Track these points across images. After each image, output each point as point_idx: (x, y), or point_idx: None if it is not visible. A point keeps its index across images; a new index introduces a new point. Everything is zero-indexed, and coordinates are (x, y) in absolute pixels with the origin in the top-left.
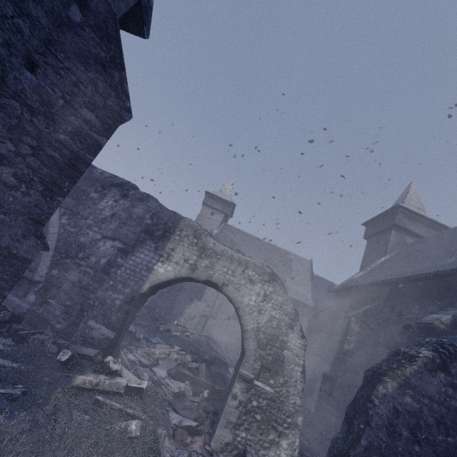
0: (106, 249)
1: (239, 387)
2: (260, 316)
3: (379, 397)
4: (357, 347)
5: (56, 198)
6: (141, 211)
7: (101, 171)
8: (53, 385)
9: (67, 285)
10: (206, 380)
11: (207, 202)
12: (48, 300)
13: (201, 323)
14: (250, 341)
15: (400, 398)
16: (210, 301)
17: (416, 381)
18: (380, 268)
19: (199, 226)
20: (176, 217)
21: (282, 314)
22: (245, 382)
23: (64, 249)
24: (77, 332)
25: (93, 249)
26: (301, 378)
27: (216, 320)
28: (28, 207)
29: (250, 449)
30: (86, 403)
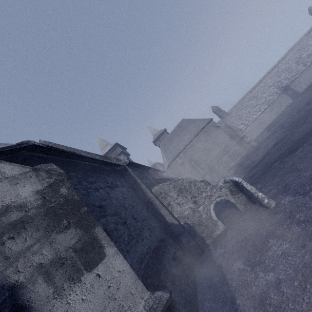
0: None
1: None
2: None
3: None
4: None
5: None
6: None
7: None
8: None
9: None
10: None
11: None
12: None
13: None
14: None
15: None
16: None
17: None
18: None
19: None
20: None
21: None
22: None
23: None
24: None
25: None
26: None
27: None
28: None
29: None
30: None
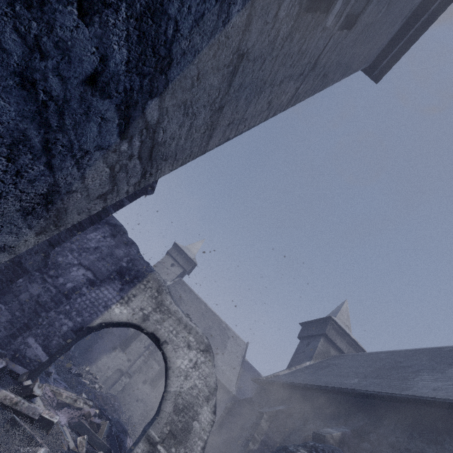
0: (77, 275)
1: (142, 447)
2: (186, 381)
3: None
4: (261, 449)
5: (74, 232)
6: (121, 253)
7: None
8: None
9: (25, 296)
10: (103, 440)
11: (172, 252)
12: None
13: (113, 379)
14: (169, 403)
15: None
16: (133, 355)
17: None
18: (303, 371)
19: (164, 283)
20: (148, 268)
21: (204, 385)
22: (150, 444)
23: None
24: (12, 345)
25: (65, 271)
26: None
27: (131, 380)
28: None
29: None
30: (1, 418)
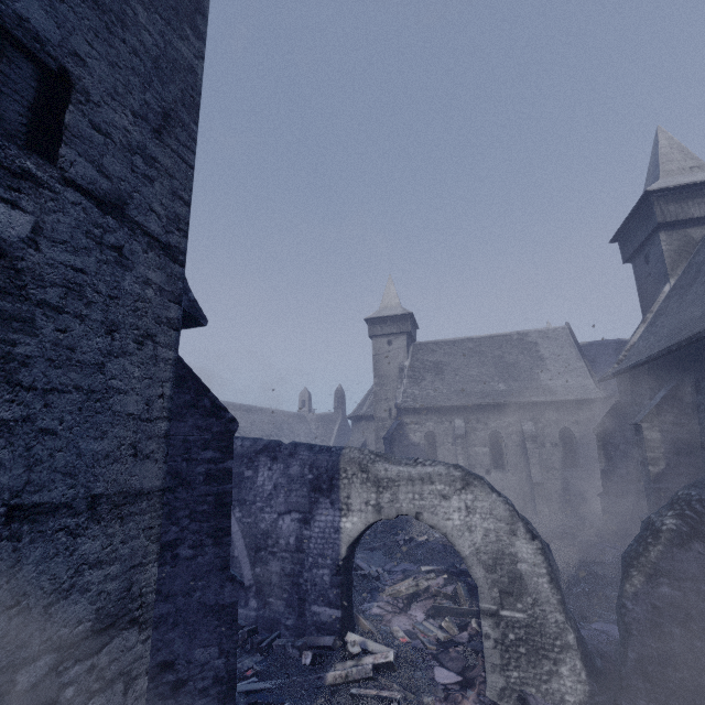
0: (288, 526)
1: (487, 624)
2: (473, 534)
3: (630, 598)
4: (671, 463)
5: (225, 540)
6: (297, 468)
7: (241, 443)
8: (311, 694)
9: (275, 579)
10: (469, 604)
11: (374, 332)
12: (268, 600)
13: None
14: (475, 568)
15: (655, 591)
16: (450, 462)
17: (667, 564)
18: (664, 311)
19: (361, 455)
20: (333, 457)
21: (496, 522)
22: (491, 616)
23: (253, 544)
24: (307, 622)
25: (277, 532)
26: (552, 589)
27: None
28: (211, 563)
29: (529, 688)
30: (344, 699)
